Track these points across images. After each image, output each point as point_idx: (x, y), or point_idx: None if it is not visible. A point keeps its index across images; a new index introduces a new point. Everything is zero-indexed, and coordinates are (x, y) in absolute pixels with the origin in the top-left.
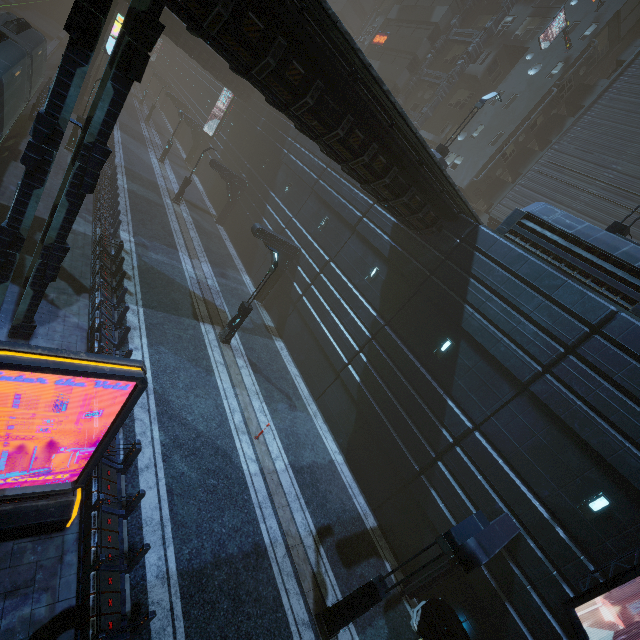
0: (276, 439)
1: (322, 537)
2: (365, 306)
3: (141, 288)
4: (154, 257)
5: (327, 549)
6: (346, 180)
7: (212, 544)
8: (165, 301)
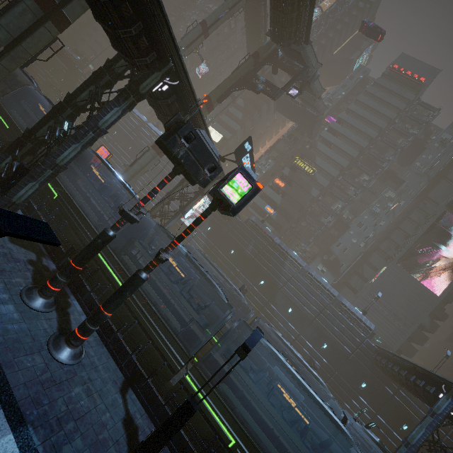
0: None
1: None
2: (365, 403)
3: None
4: None
5: None
6: (335, 326)
7: None
8: None
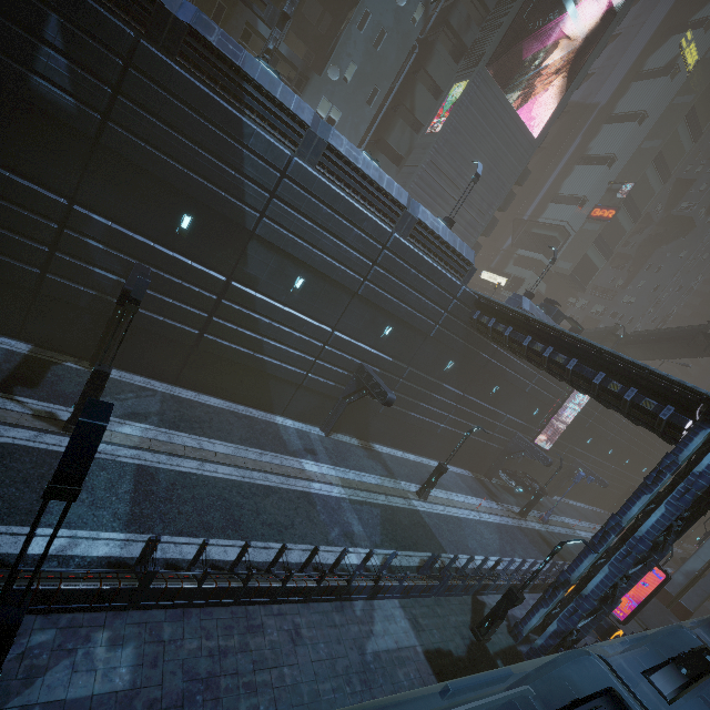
0: (468, 497)
1: (495, 500)
2: (451, 390)
3: (427, 552)
4: (360, 528)
5: (497, 501)
6: (406, 284)
7: (532, 546)
8: (422, 533)
